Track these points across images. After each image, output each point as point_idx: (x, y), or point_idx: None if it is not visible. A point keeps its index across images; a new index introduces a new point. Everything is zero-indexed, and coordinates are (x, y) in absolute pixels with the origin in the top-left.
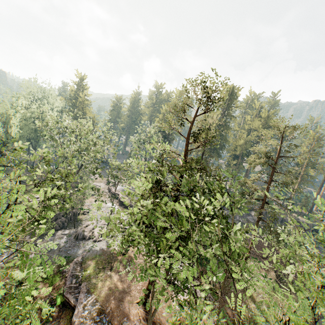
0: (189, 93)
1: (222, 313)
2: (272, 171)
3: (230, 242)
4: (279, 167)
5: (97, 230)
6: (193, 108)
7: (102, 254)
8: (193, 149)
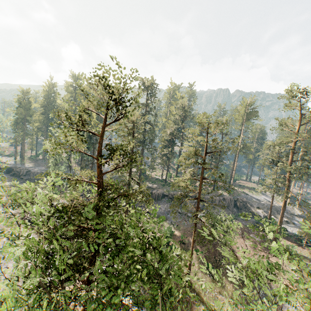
0: (88, 94)
1: None
2: (202, 169)
3: (172, 298)
4: (207, 166)
5: None
6: (100, 115)
7: None
8: (108, 171)
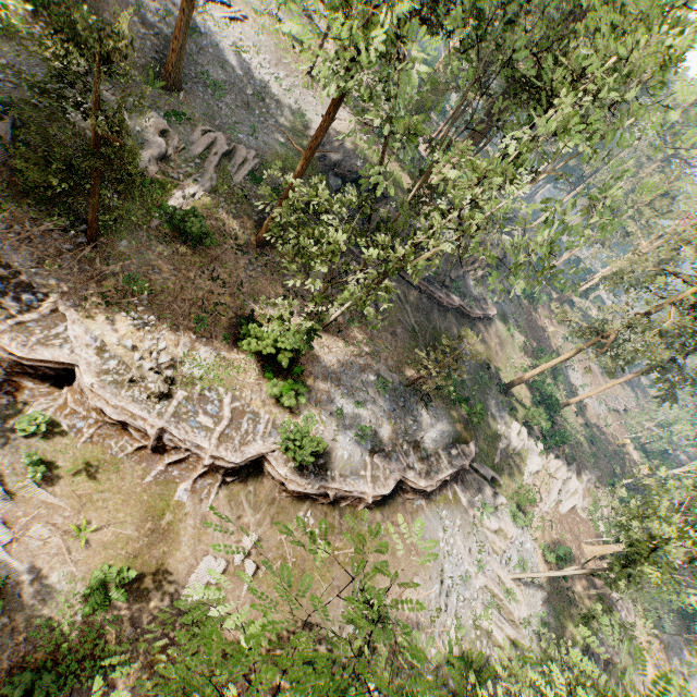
0: None
1: (578, 466)
2: None
3: None
4: None
5: (517, 609)
6: None
7: (553, 604)
8: None
